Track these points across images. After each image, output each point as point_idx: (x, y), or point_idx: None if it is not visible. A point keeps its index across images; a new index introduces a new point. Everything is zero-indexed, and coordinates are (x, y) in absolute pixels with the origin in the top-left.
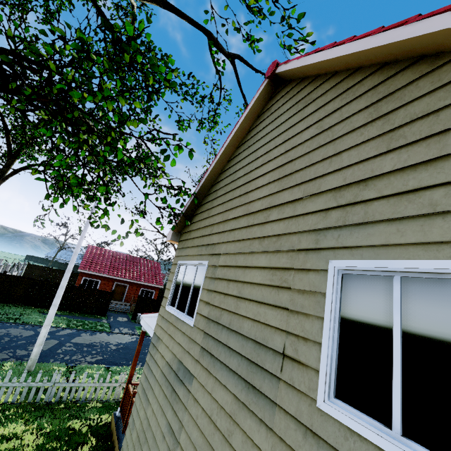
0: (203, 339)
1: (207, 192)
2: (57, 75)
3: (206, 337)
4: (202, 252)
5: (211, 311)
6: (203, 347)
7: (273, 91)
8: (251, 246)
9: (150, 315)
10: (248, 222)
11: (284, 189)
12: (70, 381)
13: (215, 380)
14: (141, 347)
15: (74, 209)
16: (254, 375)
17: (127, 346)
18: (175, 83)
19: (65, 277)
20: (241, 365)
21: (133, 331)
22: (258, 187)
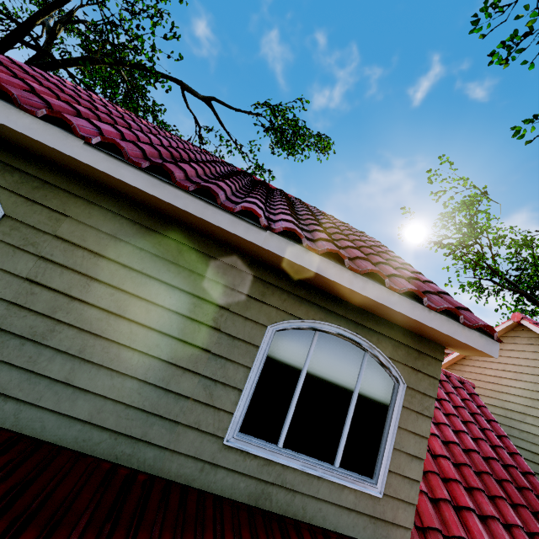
0: None
1: None
2: None
3: None
4: None
5: None
6: None
7: None
8: None
9: None
10: None
11: None
12: None
13: None
14: None
15: None
16: None
17: None
18: None
19: None
20: None
21: None
22: None
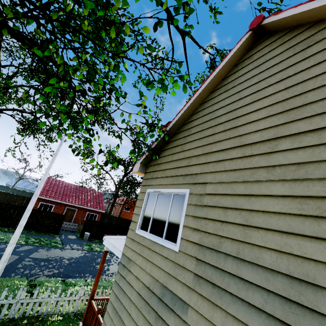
0: (196, 266)
1: (176, 131)
2: (55, 3)
3: (201, 264)
4: (179, 182)
5: (204, 238)
6: (198, 274)
7: (252, 43)
8: (255, 175)
9: (116, 237)
10: (243, 153)
11: (295, 120)
12: (34, 297)
13: (227, 315)
14: (90, 261)
15: (58, 136)
16: (298, 317)
17: (78, 260)
18: (191, 9)
19: (32, 201)
20: (270, 302)
21: (81, 247)
22: (251, 121)
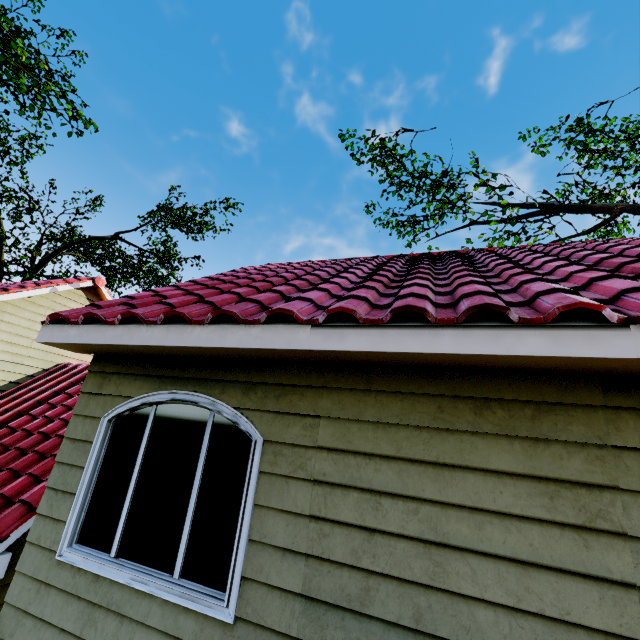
0: None
1: None
2: None
3: None
4: None
5: None
6: None
7: None
8: None
9: None
10: None
11: None
12: None
13: None
14: None
15: None
16: None
17: None
18: None
19: None
20: None
21: None
22: None
